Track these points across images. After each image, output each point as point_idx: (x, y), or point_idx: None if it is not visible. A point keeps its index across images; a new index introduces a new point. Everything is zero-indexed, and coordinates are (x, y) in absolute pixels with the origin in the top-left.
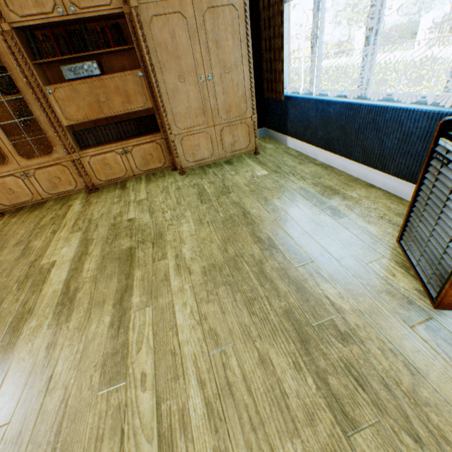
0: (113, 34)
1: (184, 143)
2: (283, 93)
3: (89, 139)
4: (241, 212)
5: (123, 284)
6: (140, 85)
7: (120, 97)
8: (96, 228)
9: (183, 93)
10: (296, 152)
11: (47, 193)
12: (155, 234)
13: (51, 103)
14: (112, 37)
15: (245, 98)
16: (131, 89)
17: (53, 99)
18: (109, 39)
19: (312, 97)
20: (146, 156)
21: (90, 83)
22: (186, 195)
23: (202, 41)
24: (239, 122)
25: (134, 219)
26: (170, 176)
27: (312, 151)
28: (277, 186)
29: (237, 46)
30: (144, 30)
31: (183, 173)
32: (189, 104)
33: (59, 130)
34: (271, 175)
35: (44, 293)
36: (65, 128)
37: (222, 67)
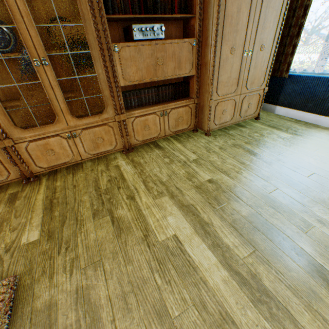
0: (179, 1)
1: (217, 108)
2: (288, 71)
3: (132, 100)
4: (321, 172)
5: (305, 264)
6: (191, 53)
7: (173, 62)
8: (180, 191)
9: (229, 64)
10: (290, 118)
11: (87, 154)
12: (261, 197)
13: (114, 61)
14: (178, 4)
15: (265, 73)
16: (184, 56)
17: (117, 57)
18: (175, 5)
19: (323, 75)
20: (178, 118)
21: (153, 46)
22: (239, 154)
23: (255, 19)
24: (255, 92)
25: (213, 180)
26: (197, 137)
27: (312, 118)
28: (317, 147)
29: (274, 28)
30: (221, 0)
31: (210, 134)
32: (230, 74)
33: (114, 90)
34: (297, 137)
35: (212, 285)
36: (120, 88)
37: (260, 45)
